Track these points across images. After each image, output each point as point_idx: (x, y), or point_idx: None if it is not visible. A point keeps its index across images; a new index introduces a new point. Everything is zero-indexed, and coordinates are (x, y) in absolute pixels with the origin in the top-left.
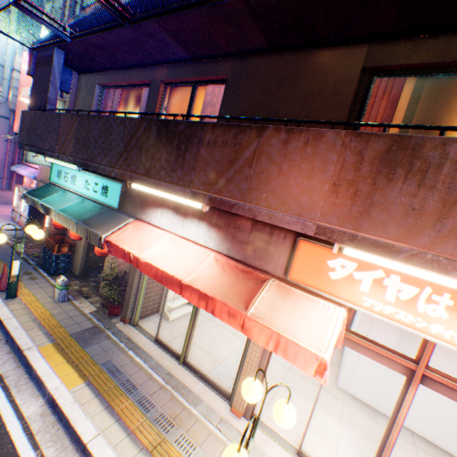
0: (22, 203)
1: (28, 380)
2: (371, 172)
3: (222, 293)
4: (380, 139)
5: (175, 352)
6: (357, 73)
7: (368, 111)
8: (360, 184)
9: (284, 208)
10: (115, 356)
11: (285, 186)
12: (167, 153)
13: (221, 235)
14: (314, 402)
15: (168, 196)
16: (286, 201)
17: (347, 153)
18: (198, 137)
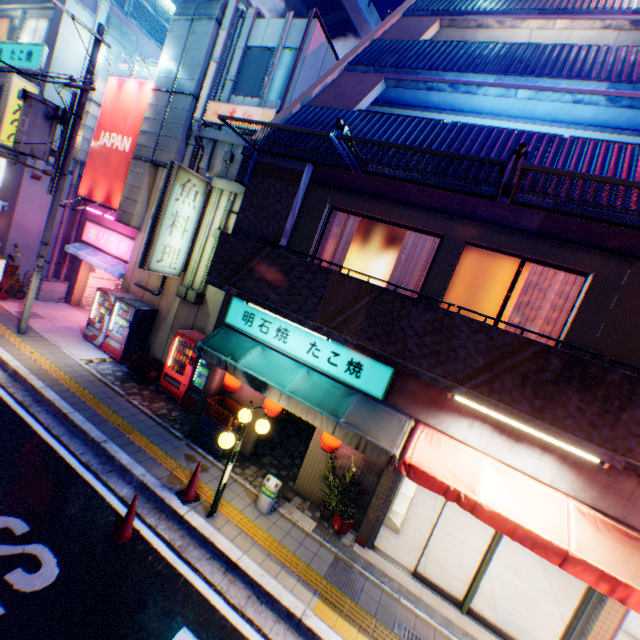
0: (112, 319)
1: None
2: None
3: (623, 571)
4: None
5: (450, 594)
6: None
7: None
8: None
9: None
10: (395, 611)
11: None
12: (580, 400)
13: (582, 479)
14: None
15: (532, 430)
16: None
17: None
18: None
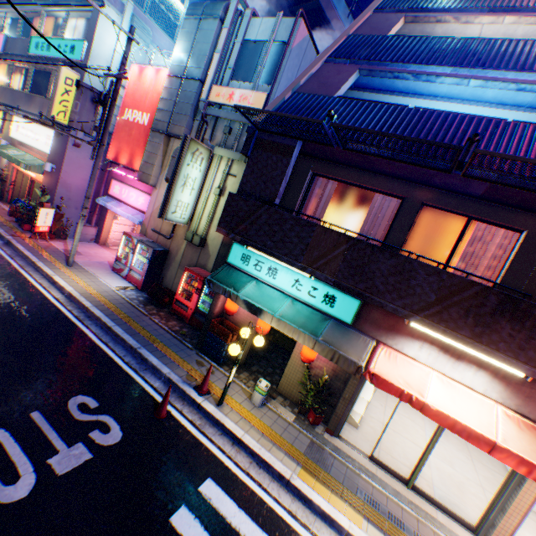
0: (134, 257)
1: (313, 515)
2: None
3: None
4: None
5: (398, 474)
6: None
7: None
8: None
9: None
10: (357, 482)
11: None
12: (511, 329)
13: (509, 390)
14: None
15: (471, 350)
16: None
17: None
18: None
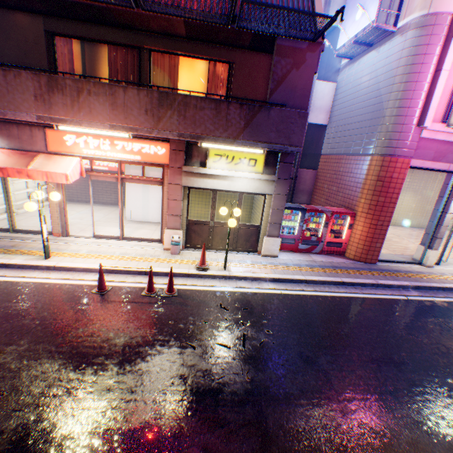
0: None
1: None
2: (47, 91)
3: (12, 166)
4: (45, 77)
5: (5, 229)
6: (44, 33)
7: (62, 56)
8: (46, 96)
9: (19, 110)
10: None
11: (15, 99)
12: None
13: (0, 137)
14: (92, 211)
15: None
16: (19, 106)
17: (35, 83)
18: None
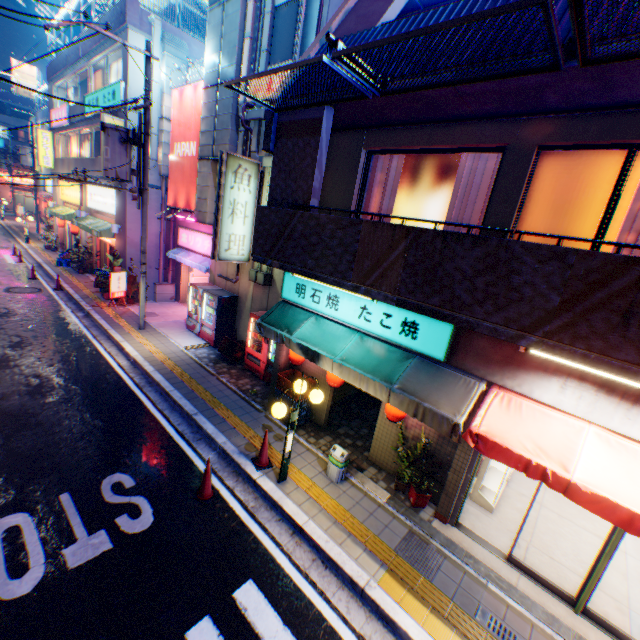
0: (203, 310)
1: None
2: None
3: None
4: None
5: (557, 589)
6: None
7: None
8: None
9: None
10: (479, 597)
11: None
12: None
13: None
14: None
15: None
16: None
17: None
18: None
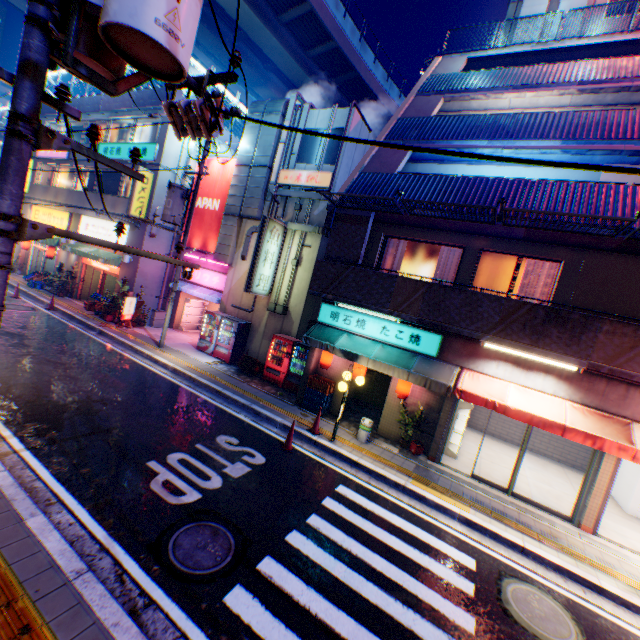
0: (219, 333)
1: (428, 507)
2: None
3: (600, 433)
4: None
5: (498, 485)
6: None
7: None
8: None
9: None
10: (462, 489)
11: None
12: (557, 332)
13: (572, 387)
14: None
15: (534, 357)
16: None
17: None
18: (593, 326)
